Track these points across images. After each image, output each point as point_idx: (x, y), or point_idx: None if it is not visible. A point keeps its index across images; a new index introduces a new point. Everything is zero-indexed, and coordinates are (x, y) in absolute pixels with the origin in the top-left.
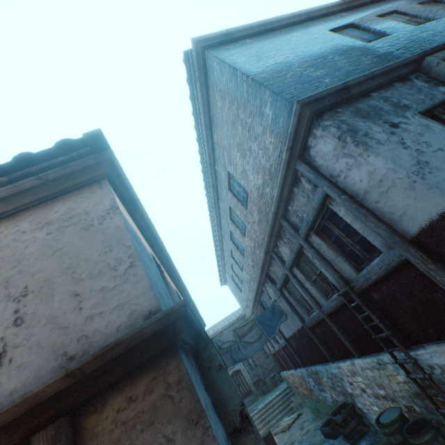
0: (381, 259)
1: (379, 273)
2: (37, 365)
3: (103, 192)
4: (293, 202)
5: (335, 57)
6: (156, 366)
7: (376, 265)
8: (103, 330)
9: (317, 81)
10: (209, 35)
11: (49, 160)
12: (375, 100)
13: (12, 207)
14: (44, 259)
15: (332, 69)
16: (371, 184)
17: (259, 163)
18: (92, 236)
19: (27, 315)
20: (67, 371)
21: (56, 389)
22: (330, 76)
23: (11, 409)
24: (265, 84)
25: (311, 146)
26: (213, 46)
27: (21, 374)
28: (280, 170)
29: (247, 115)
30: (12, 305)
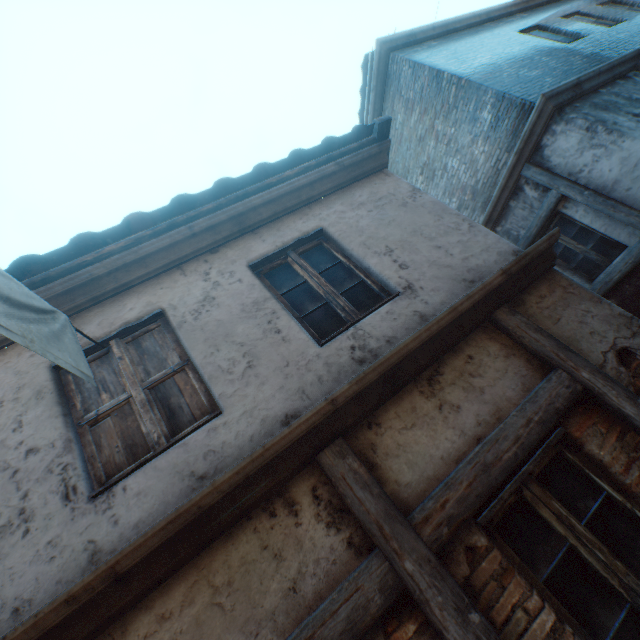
0: (628, 252)
1: (623, 270)
2: (447, 288)
3: (393, 179)
4: (506, 220)
5: (542, 58)
6: (544, 279)
7: (620, 262)
8: (483, 265)
9: (538, 81)
10: (394, 36)
11: (342, 147)
12: (606, 96)
13: (318, 192)
14: (384, 228)
15: (546, 70)
16: (623, 172)
17: (457, 182)
18: (415, 210)
19: (406, 263)
20: (502, 270)
21: (498, 283)
22: (548, 76)
23: (478, 292)
24: (485, 85)
25: (545, 145)
26: (398, 49)
27: (438, 294)
28: (500, 180)
29: (448, 125)
30: (385, 258)
